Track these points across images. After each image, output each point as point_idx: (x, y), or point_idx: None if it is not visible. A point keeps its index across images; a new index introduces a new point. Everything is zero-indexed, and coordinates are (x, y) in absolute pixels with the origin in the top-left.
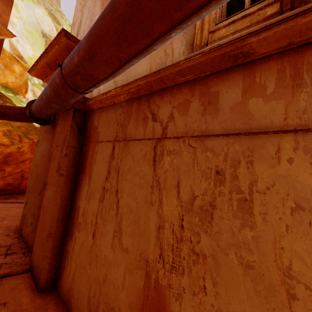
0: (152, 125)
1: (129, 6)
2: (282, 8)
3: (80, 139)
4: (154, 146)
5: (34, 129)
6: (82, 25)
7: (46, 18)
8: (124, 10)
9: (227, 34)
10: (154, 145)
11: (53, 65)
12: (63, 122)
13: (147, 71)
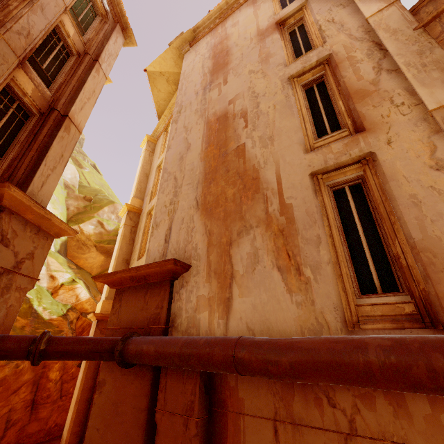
0: (331, 412)
1: (361, 378)
2: (423, 318)
3: (207, 403)
4: (344, 443)
5: (42, 326)
6: (174, 233)
7: (69, 166)
8: (354, 377)
9: (374, 315)
10: (343, 441)
11: (138, 277)
12: (178, 375)
13: (299, 334)
